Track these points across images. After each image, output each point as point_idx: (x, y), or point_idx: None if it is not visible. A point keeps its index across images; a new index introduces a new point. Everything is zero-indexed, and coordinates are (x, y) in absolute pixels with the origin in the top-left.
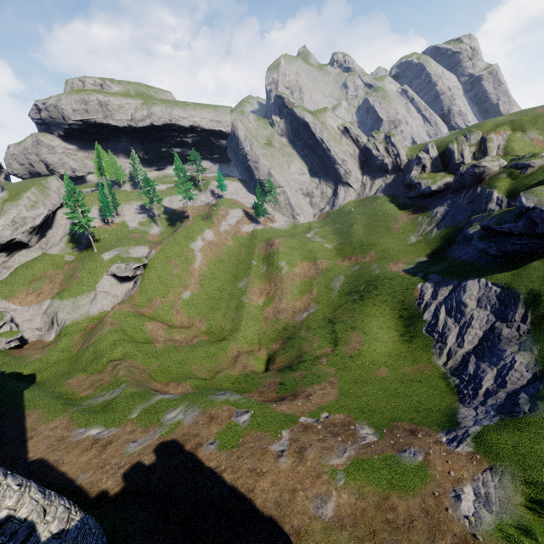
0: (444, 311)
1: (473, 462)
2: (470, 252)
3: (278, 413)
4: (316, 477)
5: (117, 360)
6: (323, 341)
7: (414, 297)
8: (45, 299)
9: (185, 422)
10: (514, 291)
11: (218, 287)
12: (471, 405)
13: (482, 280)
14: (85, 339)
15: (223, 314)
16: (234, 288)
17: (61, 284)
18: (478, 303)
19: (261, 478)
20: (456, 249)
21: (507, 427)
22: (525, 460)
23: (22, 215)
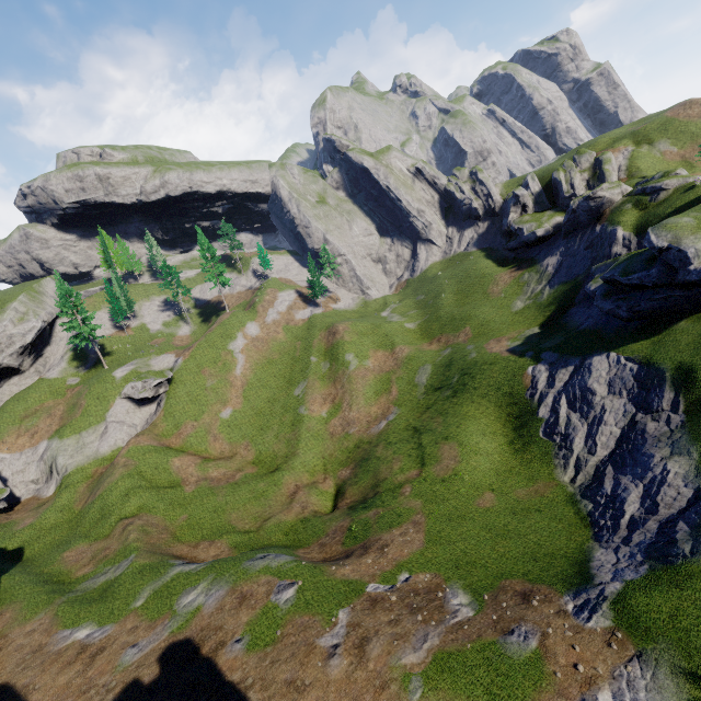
0: (566, 403)
1: (612, 646)
2: (594, 316)
3: (337, 581)
4: (381, 688)
5: (129, 518)
6: (406, 460)
7: (524, 387)
8: (41, 440)
9: (206, 607)
10: (657, 366)
11: (268, 398)
12: (610, 545)
13: (612, 354)
14: (91, 490)
15: (276, 434)
16: (288, 397)
17: (62, 417)
18: (609, 389)
19: (301, 697)
20: (576, 313)
21: (659, 582)
22: (690, 639)
23: (8, 332)
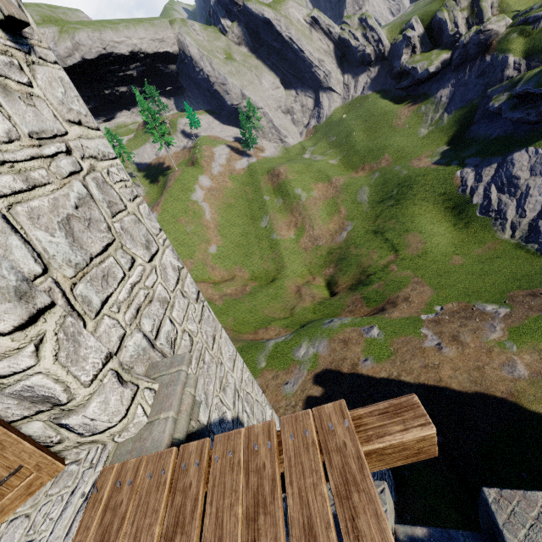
0: (496, 190)
1: None
2: (502, 127)
3: (398, 319)
4: (488, 352)
5: None
6: (380, 251)
7: (455, 186)
8: None
9: (321, 353)
10: None
11: (241, 233)
12: None
13: (530, 148)
14: None
15: (260, 257)
16: (257, 229)
17: None
18: (531, 173)
19: (440, 370)
20: (478, 129)
21: None
22: None
23: None
